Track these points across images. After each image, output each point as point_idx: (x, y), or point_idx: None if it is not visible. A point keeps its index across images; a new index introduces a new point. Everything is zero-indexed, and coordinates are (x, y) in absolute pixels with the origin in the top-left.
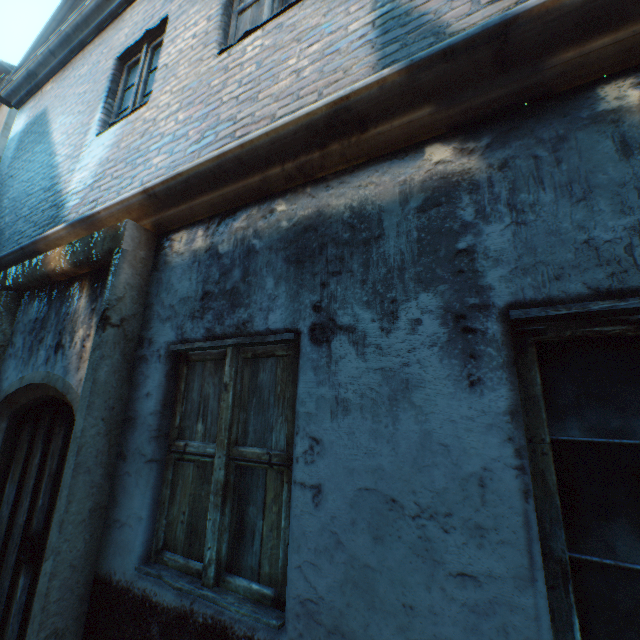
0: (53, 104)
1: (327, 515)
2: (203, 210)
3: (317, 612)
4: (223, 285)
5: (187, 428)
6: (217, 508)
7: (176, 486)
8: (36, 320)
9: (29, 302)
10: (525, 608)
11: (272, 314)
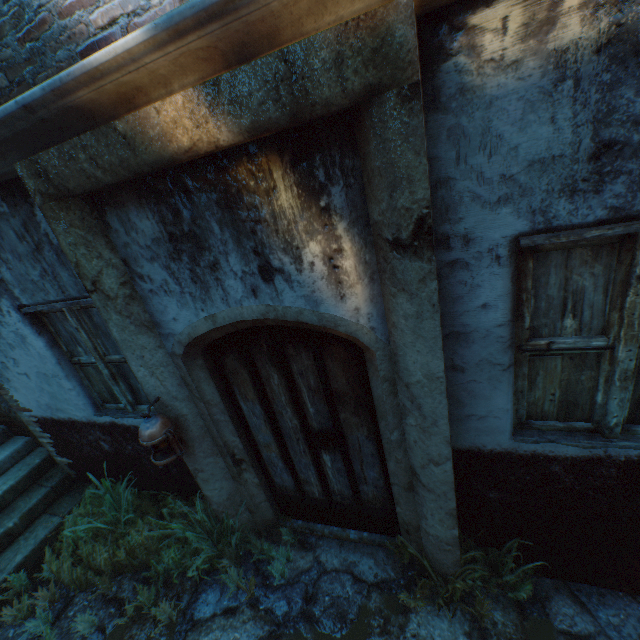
0: None
1: None
2: None
3: None
4: None
5: (543, 327)
6: (626, 390)
7: (534, 377)
8: (171, 238)
9: (121, 210)
10: None
11: None
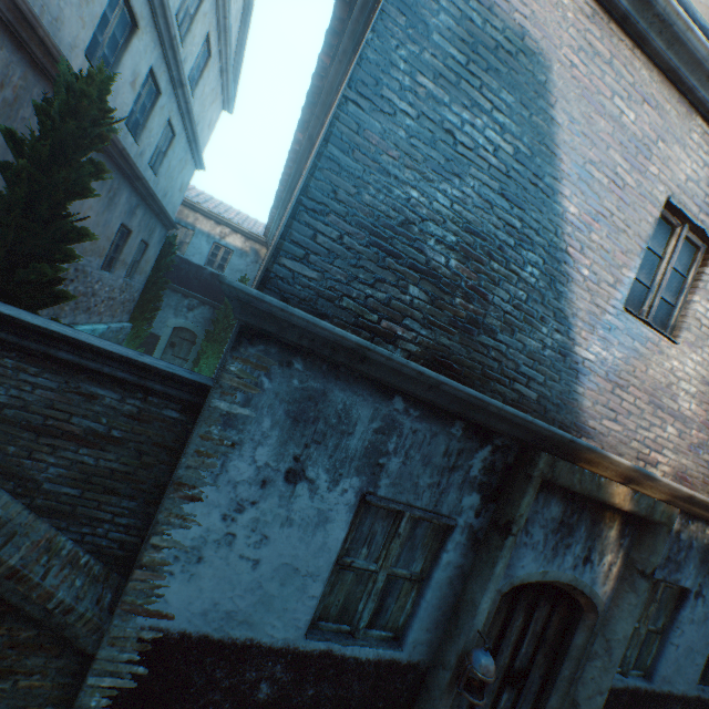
0: (565, 80)
1: (677, 653)
2: (687, 510)
3: (665, 678)
4: (676, 557)
5: None
6: (639, 650)
7: None
8: (561, 522)
9: (551, 495)
10: (702, 668)
11: (687, 580)
